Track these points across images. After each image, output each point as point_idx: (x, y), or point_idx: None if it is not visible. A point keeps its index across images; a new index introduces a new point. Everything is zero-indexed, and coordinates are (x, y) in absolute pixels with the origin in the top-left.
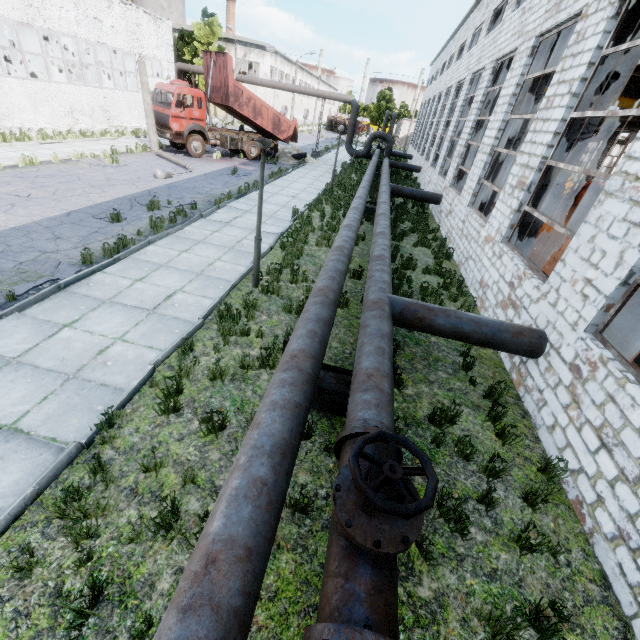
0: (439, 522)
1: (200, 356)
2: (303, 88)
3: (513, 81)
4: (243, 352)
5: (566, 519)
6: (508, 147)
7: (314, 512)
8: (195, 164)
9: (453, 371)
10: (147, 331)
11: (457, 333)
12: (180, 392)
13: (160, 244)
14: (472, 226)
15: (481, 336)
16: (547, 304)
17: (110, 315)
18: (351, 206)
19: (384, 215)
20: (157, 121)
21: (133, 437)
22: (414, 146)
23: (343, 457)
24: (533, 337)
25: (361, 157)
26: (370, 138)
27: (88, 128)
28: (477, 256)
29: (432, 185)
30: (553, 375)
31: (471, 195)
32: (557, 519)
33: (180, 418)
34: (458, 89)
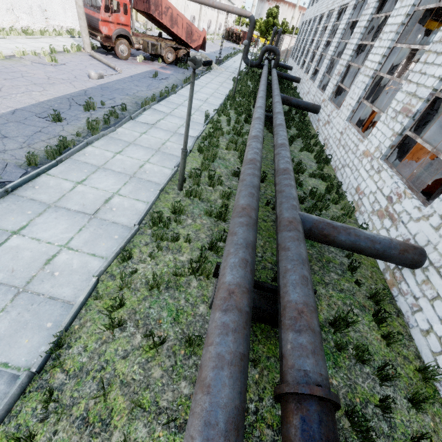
0: (348, 430)
1: (138, 263)
2: (211, 1)
3: (403, 11)
4: (174, 258)
5: (441, 417)
6: (386, 71)
7: (247, 429)
8: (122, 66)
9: (342, 272)
10: (89, 237)
11: (354, 248)
12: (122, 305)
13: (97, 145)
14: (350, 139)
15: (373, 251)
16: (429, 226)
17: (55, 220)
18: (255, 116)
19: (282, 126)
20: (88, 23)
21: (82, 357)
22: (294, 59)
23: (288, 415)
24: (416, 254)
25: (254, 66)
26: (263, 51)
27: (28, 25)
28: (354, 166)
29: (311, 96)
30: (431, 289)
31: (350, 111)
32: (435, 417)
33: (124, 332)
34: (340, 12)
